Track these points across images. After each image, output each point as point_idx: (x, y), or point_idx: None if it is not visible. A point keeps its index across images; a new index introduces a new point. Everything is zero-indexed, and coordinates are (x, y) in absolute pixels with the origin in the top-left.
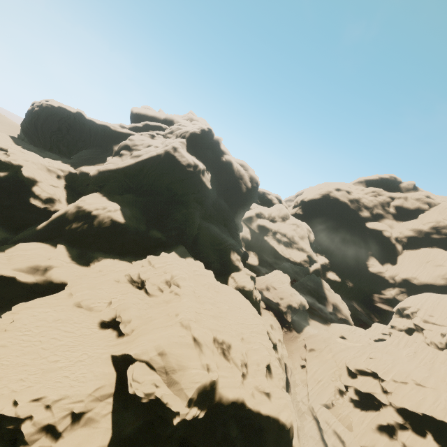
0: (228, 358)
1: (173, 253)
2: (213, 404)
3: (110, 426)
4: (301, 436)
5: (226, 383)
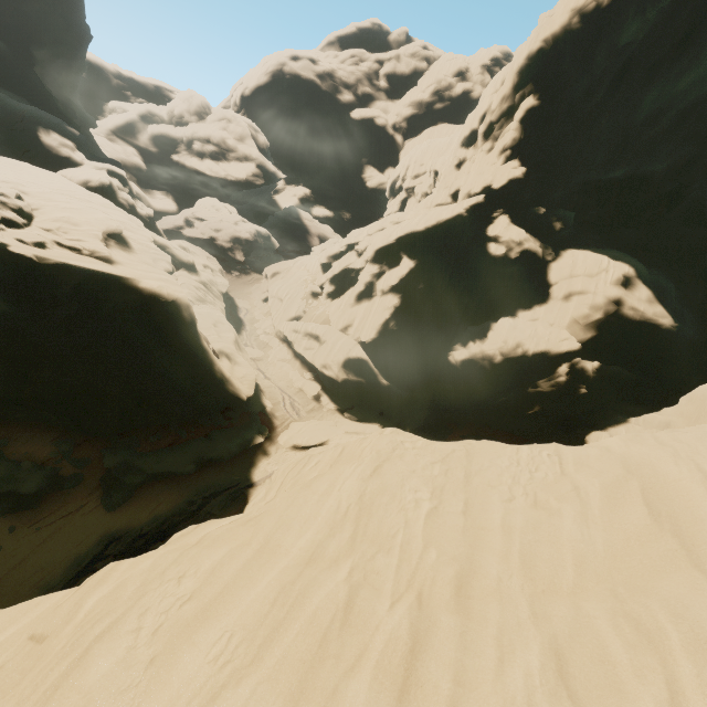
0: None
1: None
2: None
3: None
4: (264, 364)
5: None
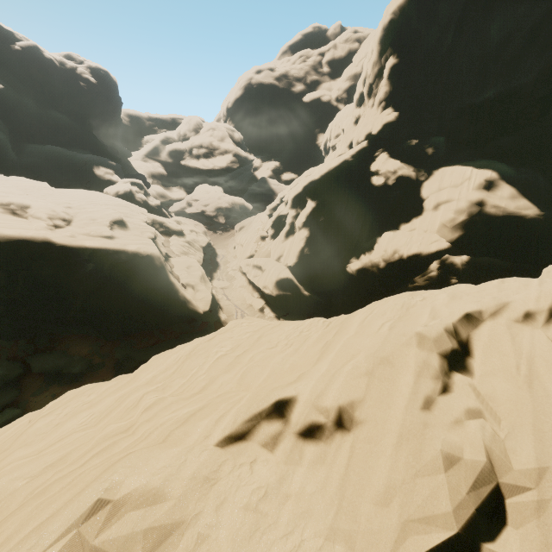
0: (24, 217)
1: None
2: None
3: None
4: (229, 291)
5: (3, 226)
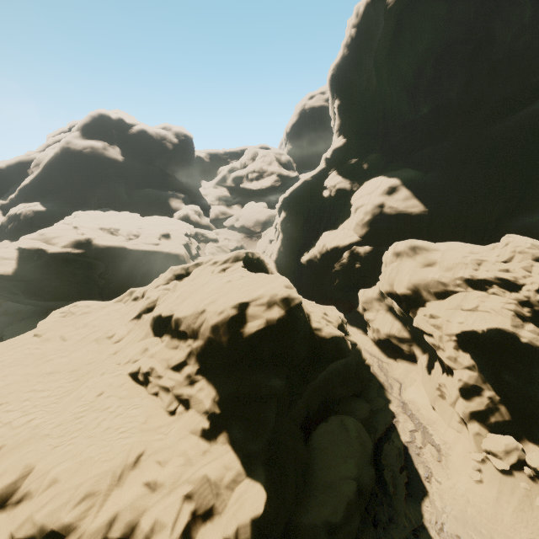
0: (116, 235)
1: (90, 211)
2: (92, 249)
3: (15, 265)
4: None
5: (104, 240)
